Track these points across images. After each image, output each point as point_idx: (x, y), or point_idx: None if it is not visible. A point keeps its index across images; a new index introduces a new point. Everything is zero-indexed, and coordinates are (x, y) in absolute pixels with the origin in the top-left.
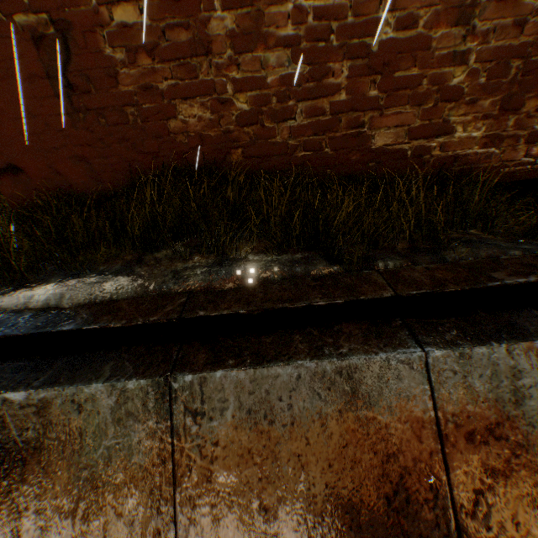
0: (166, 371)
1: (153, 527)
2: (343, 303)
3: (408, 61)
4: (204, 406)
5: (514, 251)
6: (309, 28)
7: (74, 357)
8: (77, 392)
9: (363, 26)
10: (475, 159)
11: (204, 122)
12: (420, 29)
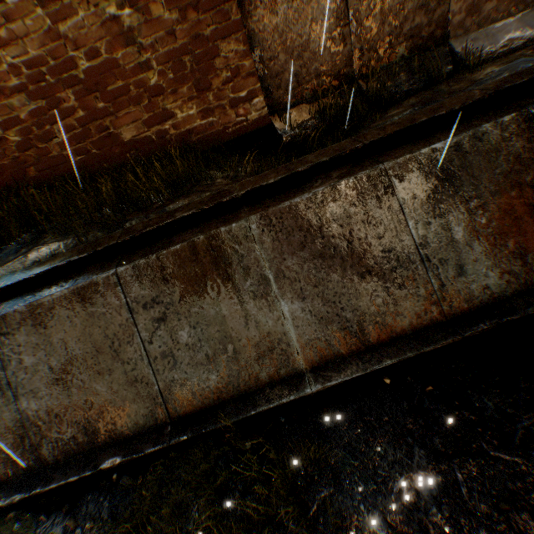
0: None
1: (2, 392)
2: (89, 255)
3: (111, 78)
4: (10, 329)
5: (206, 194)
6: (28, 76)
7: None
8: None
9: (65, 64)
10: (204, 128)
11: None
12: (105, 56)
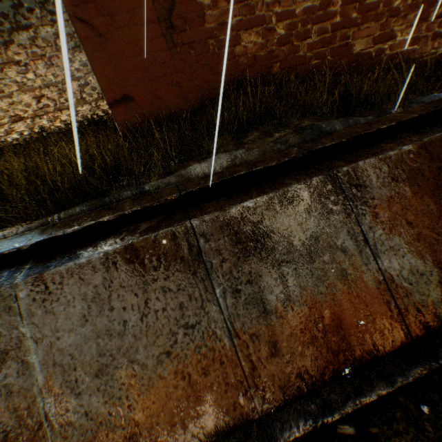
0: (328, 171)
1: (356, 250)
2: (394, 125)
3: None
4: (359, 181)
5: None
6: None
7: (257, 186)
8: (285, 192)
9: None
10: (406, 55)
11: (257, 46)
12: None
